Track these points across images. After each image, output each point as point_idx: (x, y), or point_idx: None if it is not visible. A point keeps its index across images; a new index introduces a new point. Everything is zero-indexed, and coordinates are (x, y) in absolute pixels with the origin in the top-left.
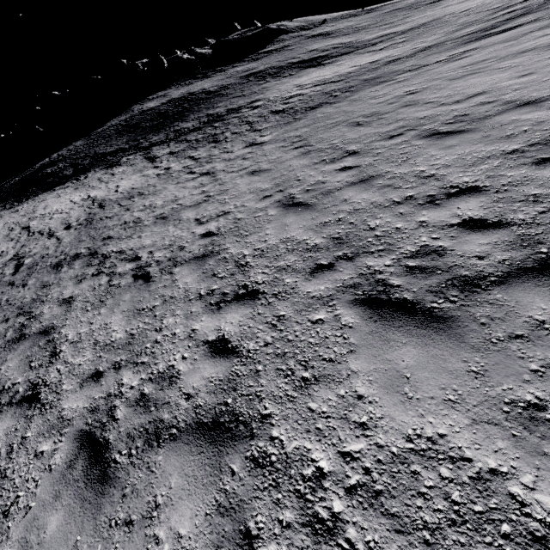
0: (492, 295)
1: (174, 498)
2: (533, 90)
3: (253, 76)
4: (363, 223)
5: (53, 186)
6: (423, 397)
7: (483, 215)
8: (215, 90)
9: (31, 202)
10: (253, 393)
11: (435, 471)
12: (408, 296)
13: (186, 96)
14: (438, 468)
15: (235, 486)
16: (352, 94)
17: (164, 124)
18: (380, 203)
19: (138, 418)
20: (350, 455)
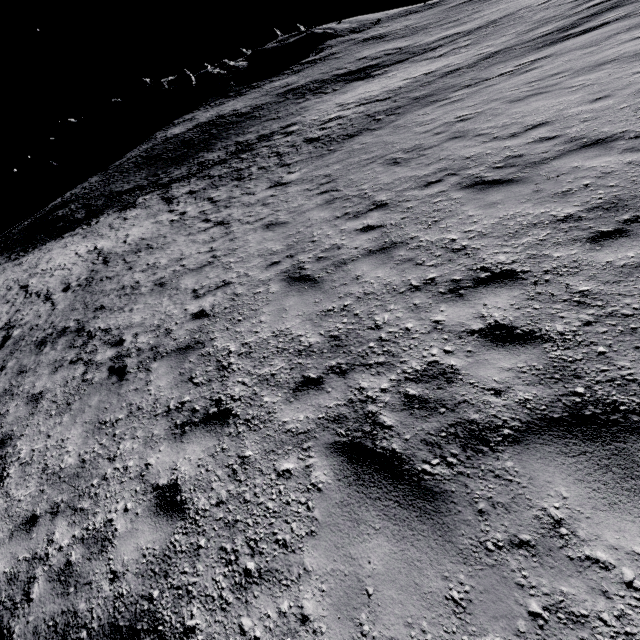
0: (501, 461)
1: None
2: (605, 123)
3: (292, 93)
4: (369, 316)
5: (63, 233)
6: (381, 636)
7: (512, 319)
8: (247, 112)
9: (37, 252)
10: (184, 585)
11: None
12: (397, 447)
13: (214, 120)
14: None
15: None
16: (398, 118)
17: (188, 154)
18: (395, 286)
19: (53, 602)
20: None
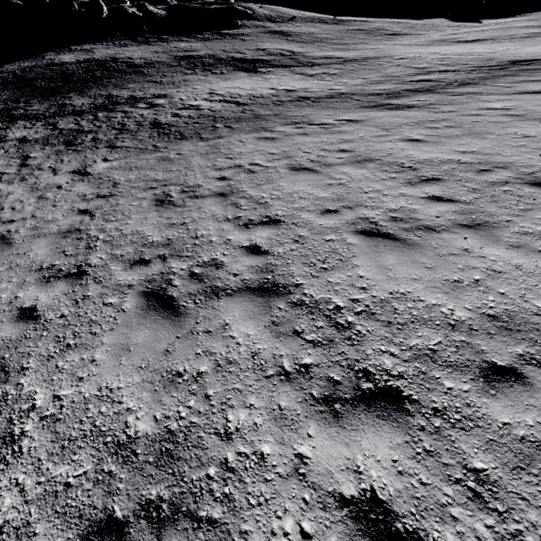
0: None
1: None
2: (302, 257)
3: (187, 61)
4: None
5: None
6: None
7: None
8: (139, 64)
9: None
10: None
11: None
12: None
13: (106, 61)
14: None
15: None
16: (226, 135)
17: (60, 90)
18: None
19: None
20: None
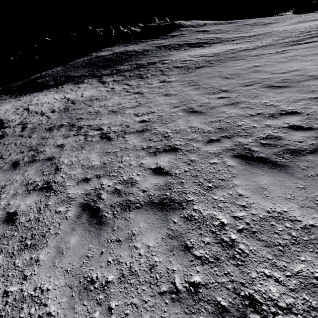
0: (307, 157)
1: (142, 232)
2: None
3: (163, 47)
4: (234, 122)
5: (42, 90)
6: (274, 196)
7: (300, 124)
8: (141, 51)
9: (28, 96)
10: (181, 191)
11: (282, 224)
12: (263, 155)
13: (123, 52)
14: (284, 223)
15: (176, 228)
16: (222, 63)
17: (110, 65)
18: (243, 114)
19: (115, 198)
20: (237, 217)
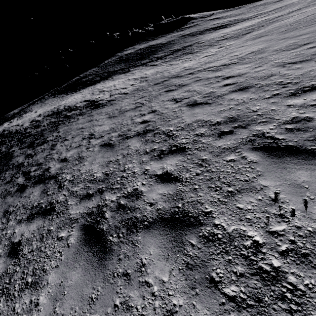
0: None
1: None
2: None
3: (187, 35)
4: None
5: (92, 84)
6: None
7: None
8: (166, 42)
9: (85, 89)
10: None
11: None
12: None
13: (149, 46)
14: None
15: None
16: (268, 26)
17: (144, 57)
18: None
19: (299, 58)
20: None
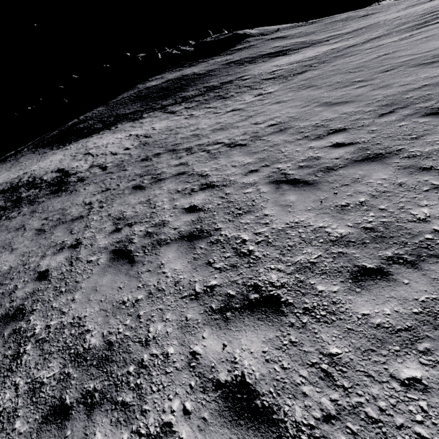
0: None
1: (366, 175)
2: None
3: (233, 63)
4: (399, 97)
5: (89, 135)
6: None
7: None
8: (204, 73)
9: (76, 144)
10: (382, 147)
11: None
12: None
13: (181, 77)
14: None
15: (402, 164)
16: (330, 64)
17: (169, 94)
18: (405, 90)
19: (308, 170)
20: None
